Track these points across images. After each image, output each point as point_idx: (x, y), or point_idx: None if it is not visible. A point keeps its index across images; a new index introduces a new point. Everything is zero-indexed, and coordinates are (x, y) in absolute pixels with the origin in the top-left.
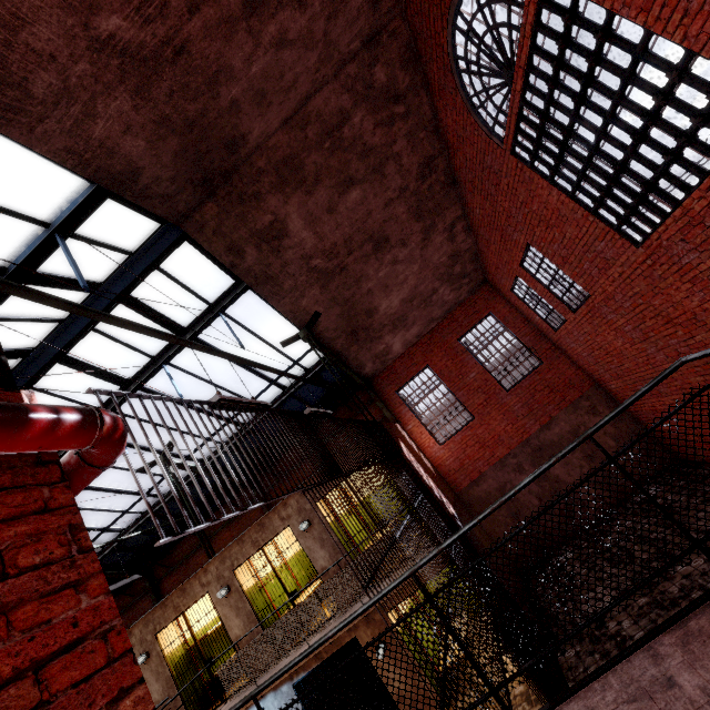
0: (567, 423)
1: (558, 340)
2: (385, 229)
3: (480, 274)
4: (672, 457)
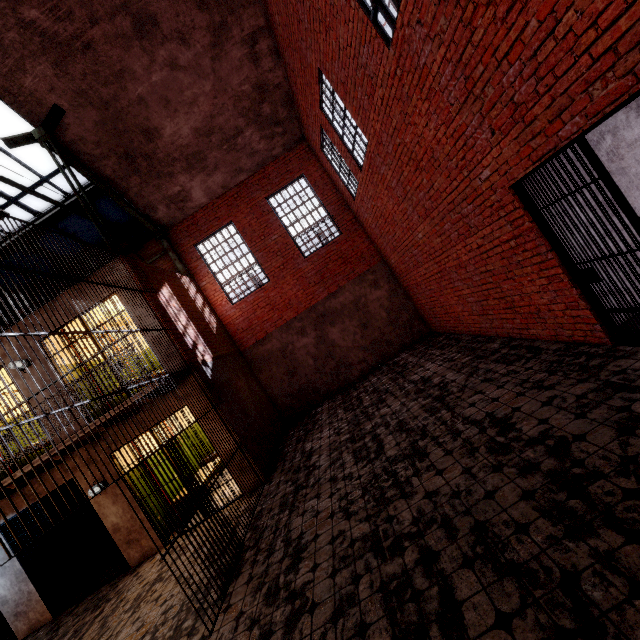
0: (351, 293)
1: (357, 211)
2: (148, 0)
3: (297, 127)
4: (427, 330)
